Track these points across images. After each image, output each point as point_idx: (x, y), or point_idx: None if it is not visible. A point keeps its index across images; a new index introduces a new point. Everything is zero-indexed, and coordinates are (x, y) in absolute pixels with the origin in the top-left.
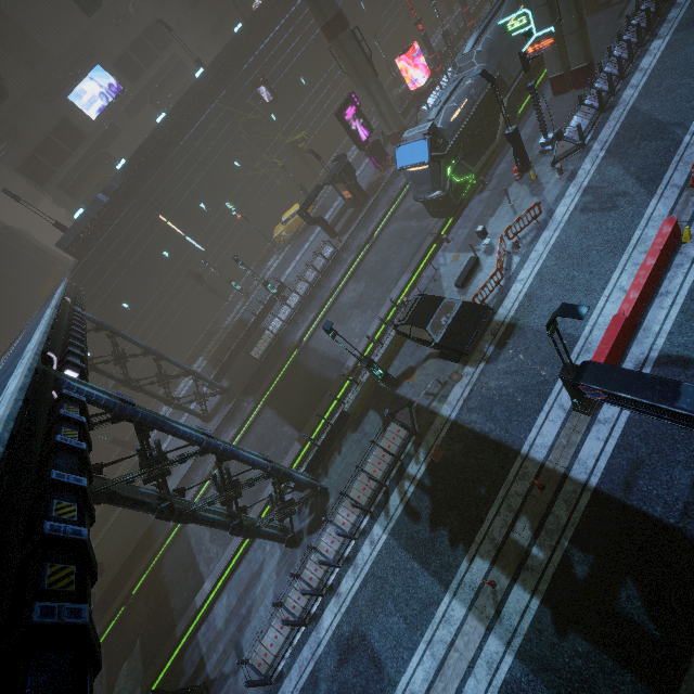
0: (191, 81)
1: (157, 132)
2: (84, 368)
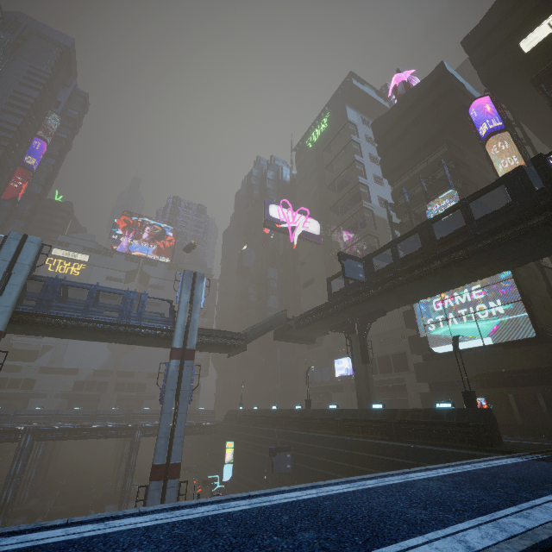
0: (403, 402)
1: (260, 411)
2: (41, 437)
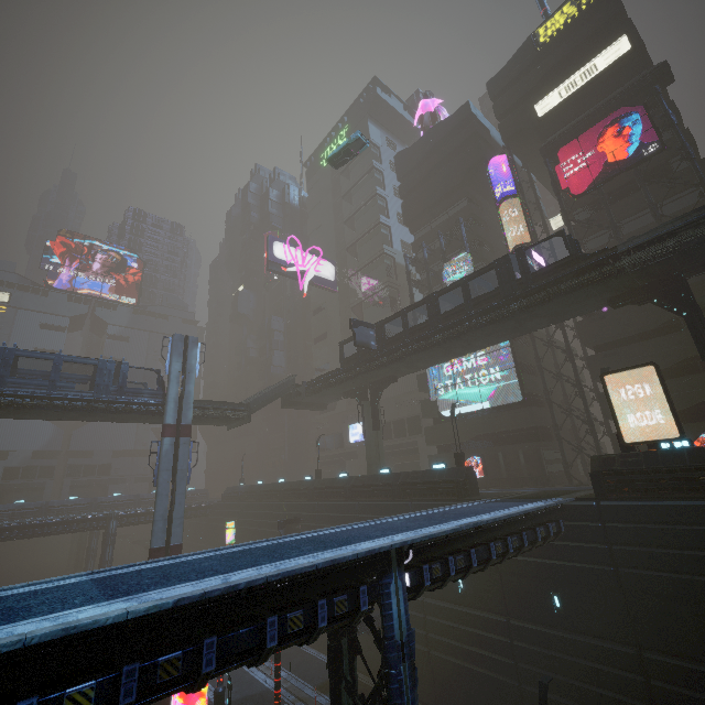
0: (415, 465)
1: (266, 486)
2: None
